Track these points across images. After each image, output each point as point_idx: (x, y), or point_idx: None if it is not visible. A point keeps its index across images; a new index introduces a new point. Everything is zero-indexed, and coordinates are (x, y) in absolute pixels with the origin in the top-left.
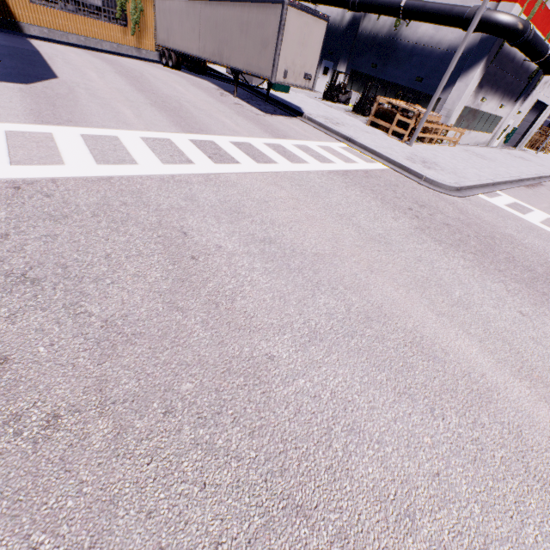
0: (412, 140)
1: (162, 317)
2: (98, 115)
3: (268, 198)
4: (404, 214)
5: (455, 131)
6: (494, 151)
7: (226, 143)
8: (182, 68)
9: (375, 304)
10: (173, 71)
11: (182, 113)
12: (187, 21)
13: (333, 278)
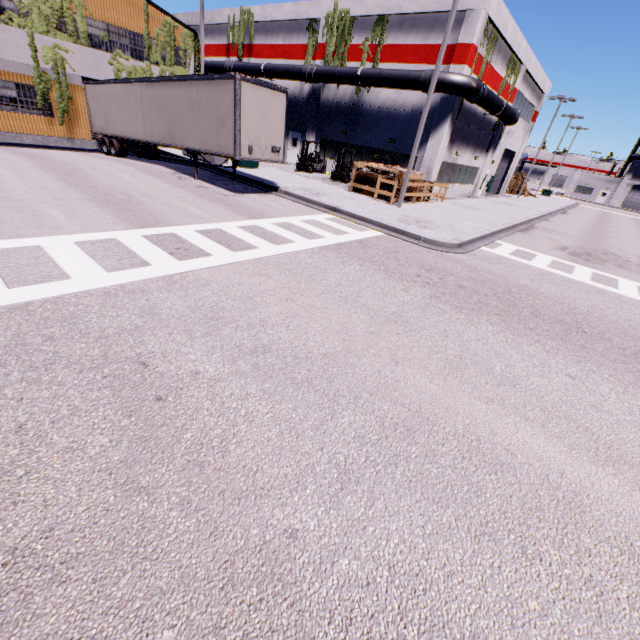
0: (399, 201)
1: (115, 513)
2: (12, 222)
3: (253, 292)
4: (413, 283)
5: (438, 187)
6: (480, 201)
7: (191, 234)
8: (129, 154)
9: (412, 407)
10: (117, 159)
11: (131, 205)
12: (127, 104)
13: (354, 384)
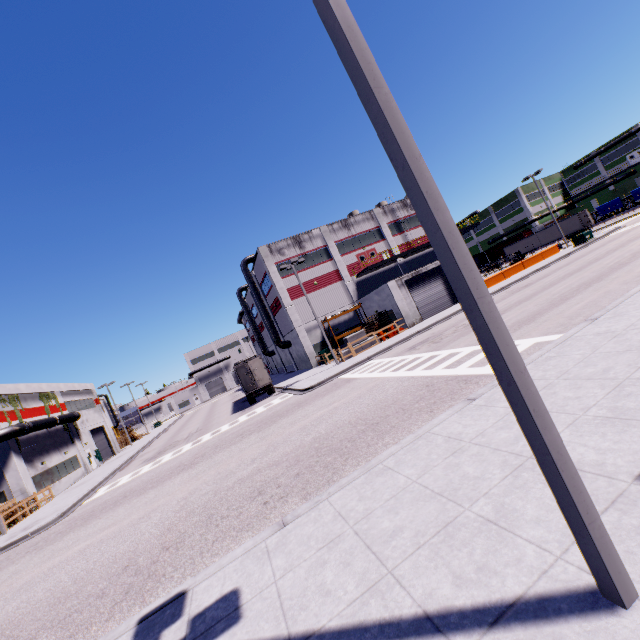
0: (2, 530)
1: None
2: None
3: None
4: (24, 557)
5: (45, 492)
6: (94, 471)
7: None
8: None
9: (22, 584)
10: None
11: None
12: None
13: None
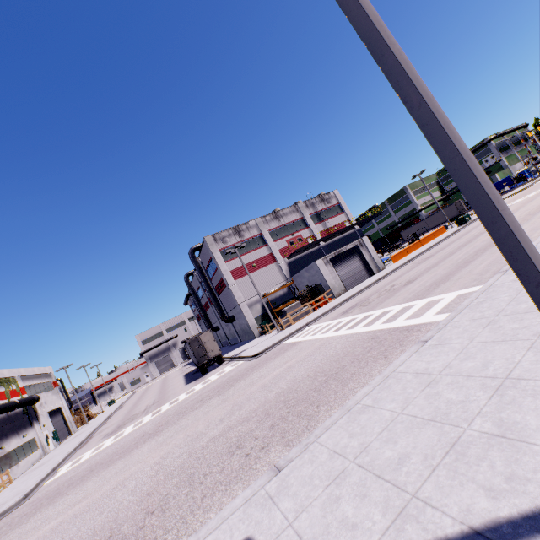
0: None
1: None
2: None
3: None
4: None
5: (3, 477)
6: (52, 452)
7: None
8: None
9: None
10: None
11: None
12: None
13: None
